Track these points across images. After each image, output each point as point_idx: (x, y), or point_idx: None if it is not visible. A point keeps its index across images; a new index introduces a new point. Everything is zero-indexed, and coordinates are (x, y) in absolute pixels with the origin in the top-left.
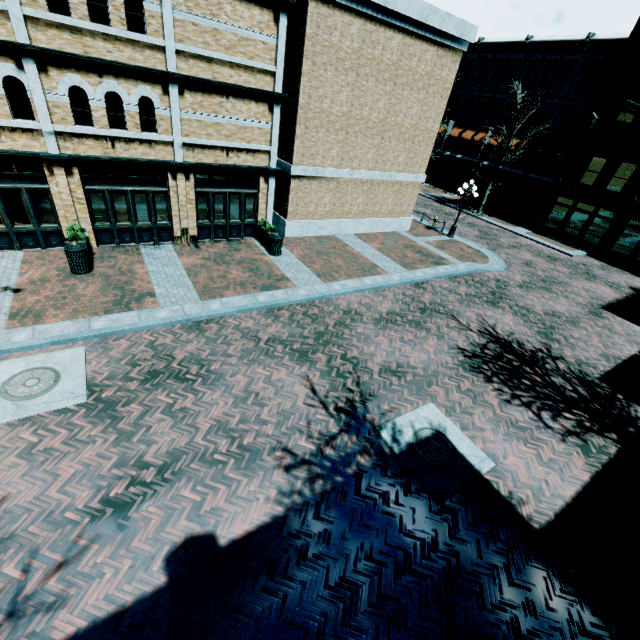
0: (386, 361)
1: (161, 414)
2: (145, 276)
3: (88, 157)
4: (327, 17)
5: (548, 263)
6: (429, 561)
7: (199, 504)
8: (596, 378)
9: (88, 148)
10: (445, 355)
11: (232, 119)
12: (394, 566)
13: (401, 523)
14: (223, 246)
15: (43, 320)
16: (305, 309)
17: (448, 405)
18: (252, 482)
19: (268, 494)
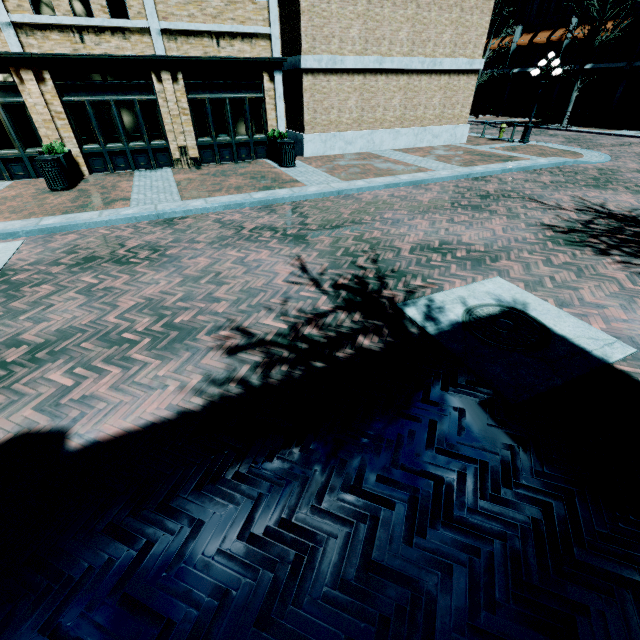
0: (423, 240)
1: (75, 293)
2: (127, 189)
3: (55, 54)
4: None
5: None
6: (496, 504)
7: (66, 390)
8: None
9: (55, 44)
10: (521, 232)
11: None
12: (409, 507)
13: (432, 432)
14: (228, 166)
15: None
16: (314, 203)
17: (530, 280)
18: (166, 365)
19: (186, 381)
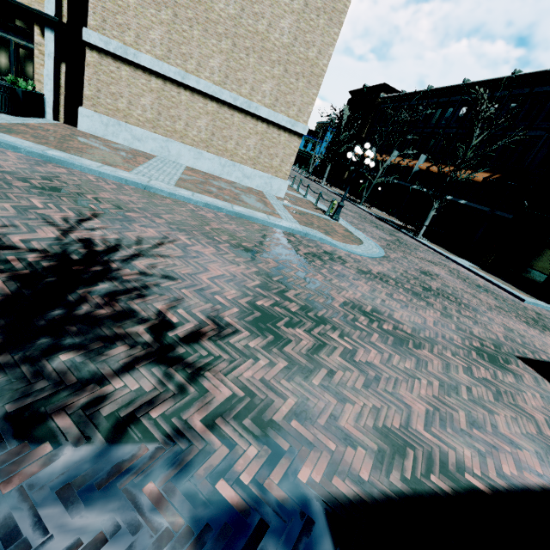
0: None
1: None
2: None
3: None
4: None
5: (467, 286)
6: None
7: None
8: (199, 502)
9: None
10: None
11: None
12: None
13: None
14: None
15: None
16: None
17: None
18: None
19: None
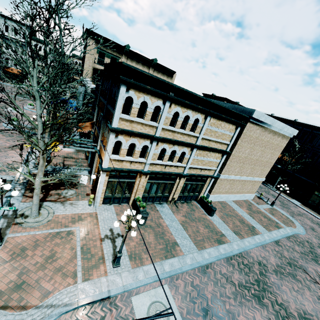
0: (296, 308)
1: None
2: (167, 228)
3: (156, 172)
4: (251, 127)
5: None
6: None
7: None
8: None
9: (156, 168)
10: (319, 305)
11: (208, 158)
12: None
13: None
14: (186, 206)
15: (143, 262)
16: (241, 259)
17: None
18: None
19: None
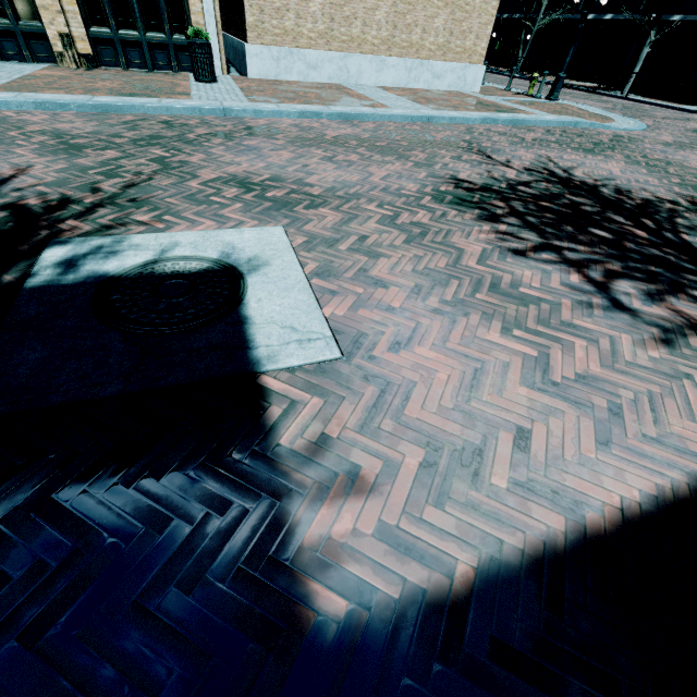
0: (250, 172)
1: None
2: None
3: None
4: None
5: None
6: None
7: None
8: None
9: None
10: (408, 181)
11: None
12: None
13: None
14: (131, 73)
15: None
16: (174, 119)
17: (325, 236)
18: None
19: None
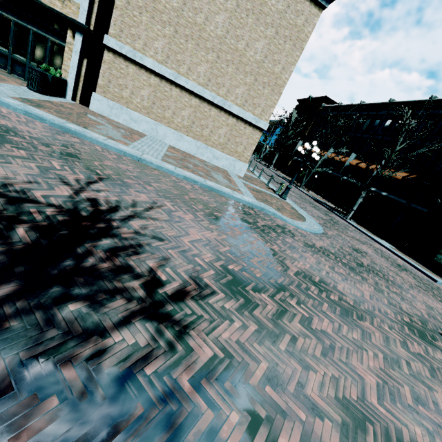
0: None
1: None
2: None
3: None
4: None
5: (390, 265)
6: None
7: None
8: None
9: None
10: None
11: None
12: None
13: None
14: (3, 72)
15: None
16: None
17: None
18: None
19: None
